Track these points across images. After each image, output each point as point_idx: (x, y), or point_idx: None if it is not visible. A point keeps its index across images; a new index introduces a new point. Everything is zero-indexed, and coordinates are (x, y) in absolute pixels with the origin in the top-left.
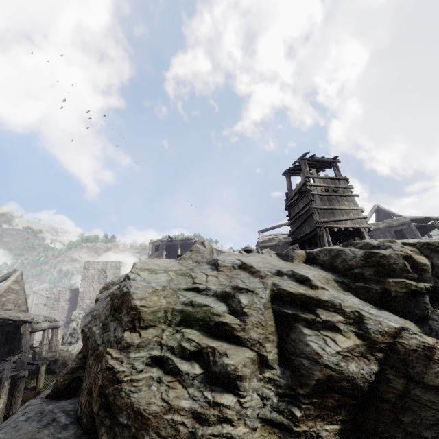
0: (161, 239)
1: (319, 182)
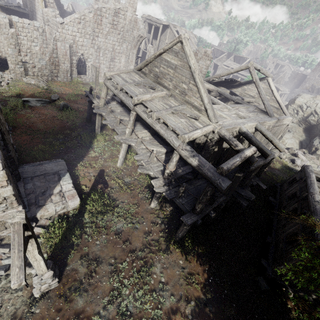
0: None
1: None
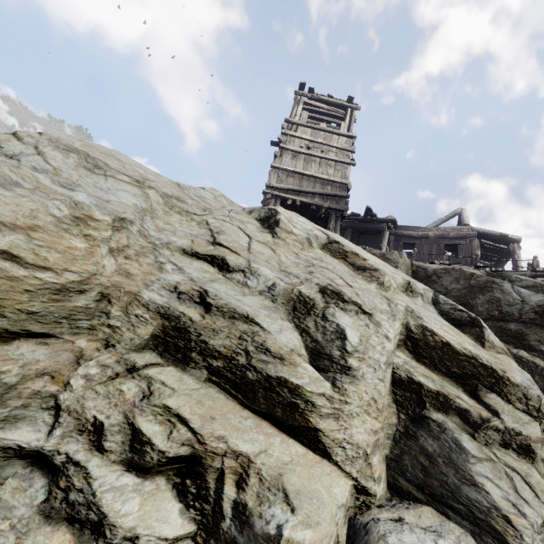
0: None
1: (305, 132)
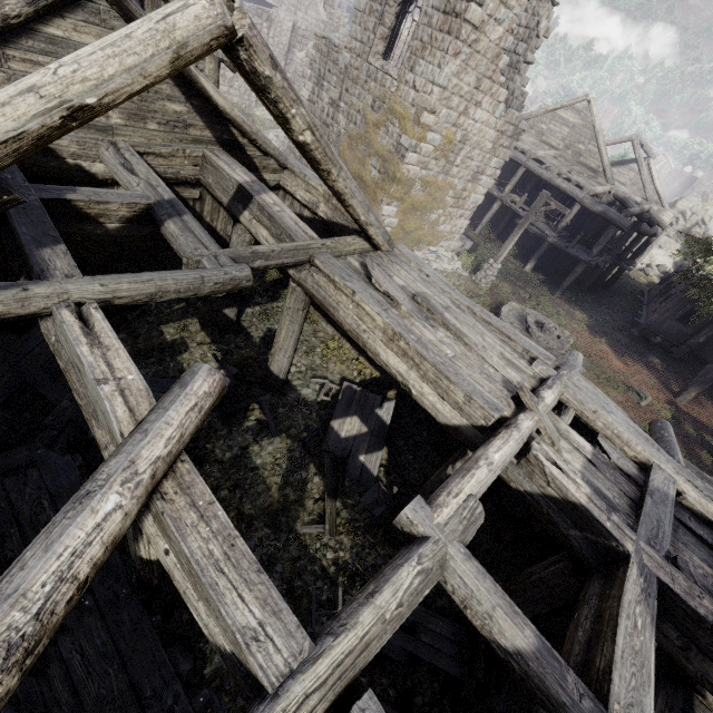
0: None
1: None
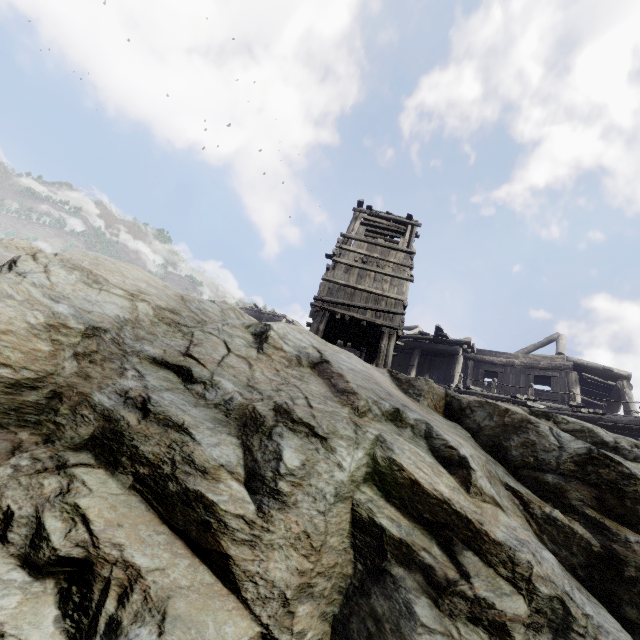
0: (248, 307)
1: (360, 247)
